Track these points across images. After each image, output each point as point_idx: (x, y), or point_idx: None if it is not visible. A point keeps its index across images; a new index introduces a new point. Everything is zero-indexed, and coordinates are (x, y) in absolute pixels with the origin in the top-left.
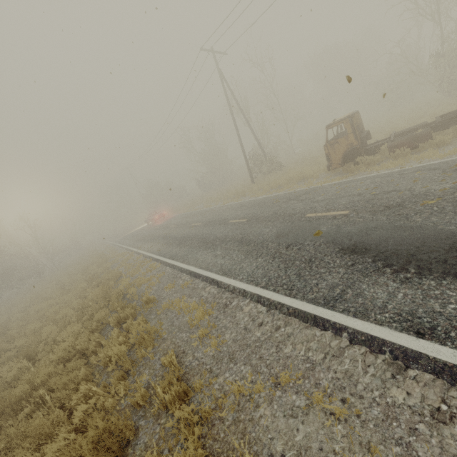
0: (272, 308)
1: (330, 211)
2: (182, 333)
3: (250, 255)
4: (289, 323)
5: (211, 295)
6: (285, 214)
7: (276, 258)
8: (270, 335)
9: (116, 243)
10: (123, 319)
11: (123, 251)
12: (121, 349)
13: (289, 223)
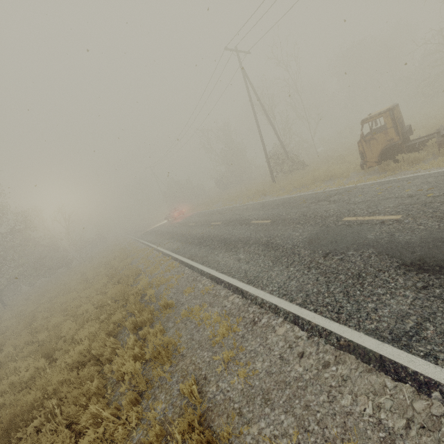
0: (314, 334)
1: (375, 214)
2: (203, 351)
3: (279, 262)
4: (342, 359)
5: (235, 307)
6: (317, 216)
7: (313, 268)
8: (317, 374)
9: (138, 239)
10: (139, 324)
11: (144, 247)
12: (135, 367)
13: (323, 227)
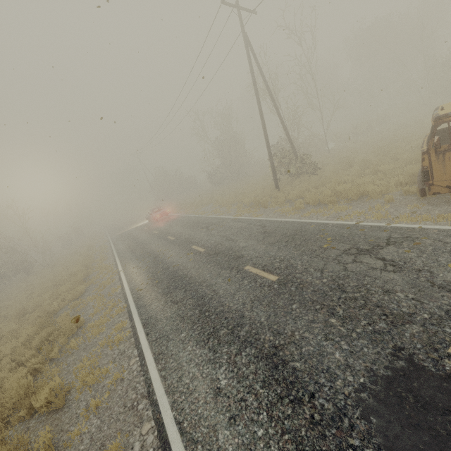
0: None
1: None
2: None
3: None
4: None
5: None
6: (371, 305)
7: None
8: None
9: (111, 243)
10: None
11: (110, 262)
12: None
13: (403, 363)
